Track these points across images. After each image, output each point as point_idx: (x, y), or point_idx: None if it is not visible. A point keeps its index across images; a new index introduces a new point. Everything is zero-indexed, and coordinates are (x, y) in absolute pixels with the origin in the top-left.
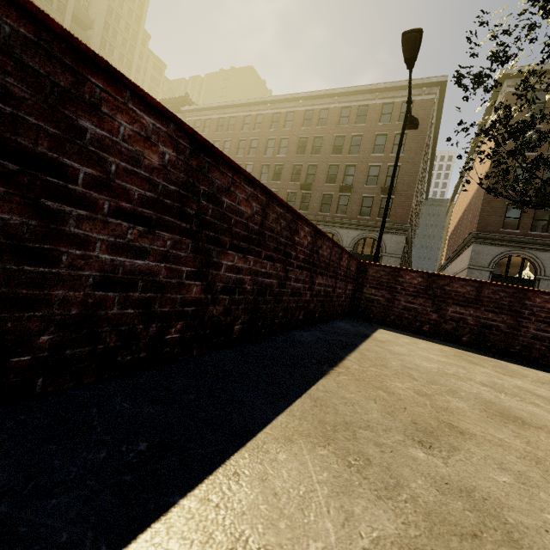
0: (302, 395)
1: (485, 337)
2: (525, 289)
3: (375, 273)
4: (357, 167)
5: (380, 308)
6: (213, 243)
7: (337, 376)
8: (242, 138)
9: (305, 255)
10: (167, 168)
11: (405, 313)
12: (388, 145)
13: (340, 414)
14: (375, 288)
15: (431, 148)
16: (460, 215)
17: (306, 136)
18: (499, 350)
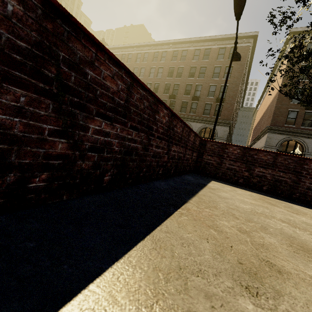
0: (146, 237)
1: (277, 187)
2: (304, 158)
3: (211, 146)
4: (202, 85)
5: (213, 168)
6: (78, 108)
7: (179, 217)
8: (136, 67)
9: (164, 130)
10: (11, 21)
11: (228, 171)
12: (221, 73)
13: (176, 257)
14: (210, 155)
15: (246, 76)
16: (261, 116)
17: (173, 66)
18: (286, 195)
